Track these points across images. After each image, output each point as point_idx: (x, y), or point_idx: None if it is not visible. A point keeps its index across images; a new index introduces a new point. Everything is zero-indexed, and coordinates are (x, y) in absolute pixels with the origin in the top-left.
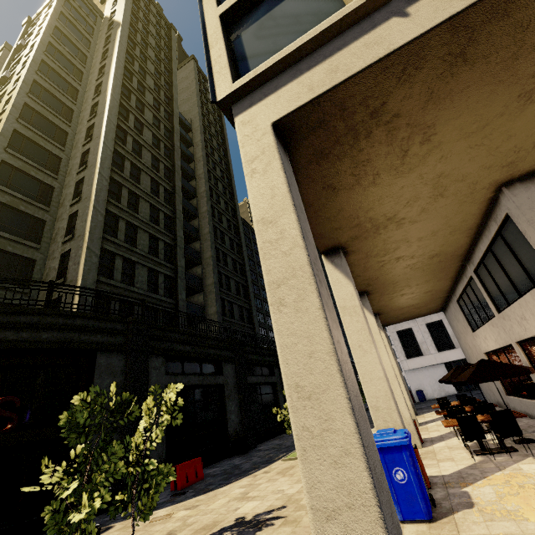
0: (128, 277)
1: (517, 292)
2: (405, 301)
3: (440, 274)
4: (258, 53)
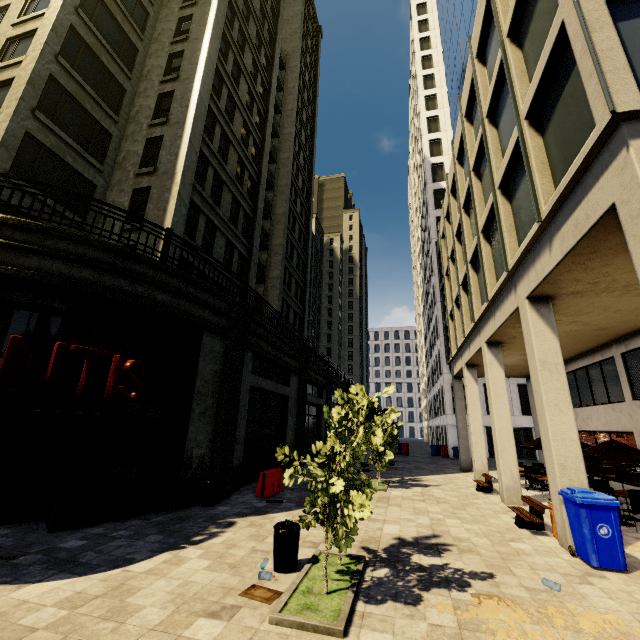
0: (206, 243)
1: None
2: (514, 360)
3: (578, 346)
4: None
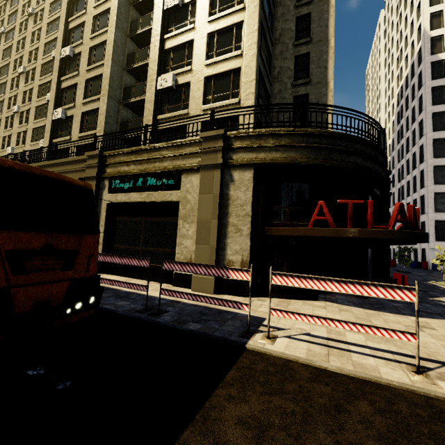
0: None
1: None
2: None
3: None
4: None
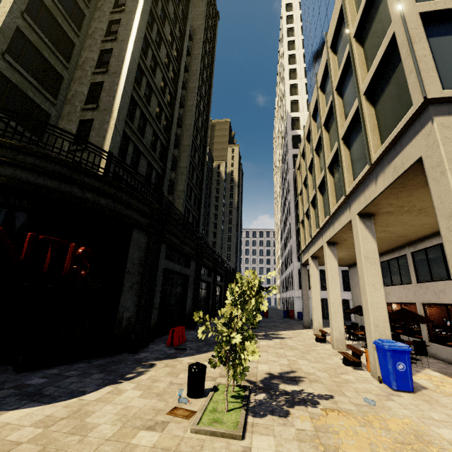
0: (133, 163)
1: (448, 276)
2: (343, 255)
3: (384, 246)
4: (448, 67)
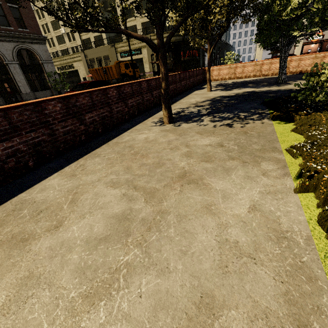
0: None
1: None
2: None
3: None
4: None
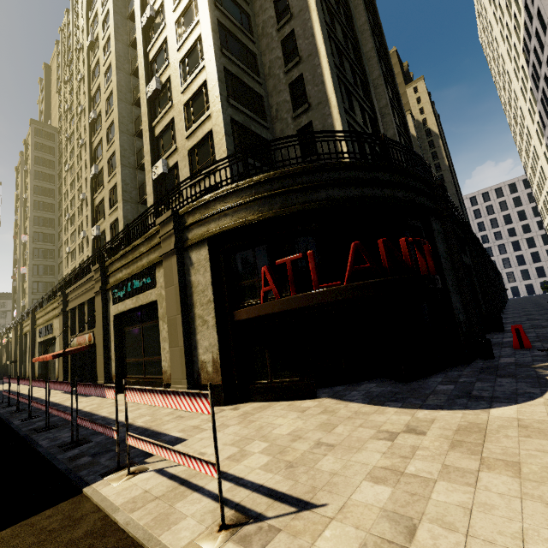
0: None
1: None
2: None
3: None
4: None
